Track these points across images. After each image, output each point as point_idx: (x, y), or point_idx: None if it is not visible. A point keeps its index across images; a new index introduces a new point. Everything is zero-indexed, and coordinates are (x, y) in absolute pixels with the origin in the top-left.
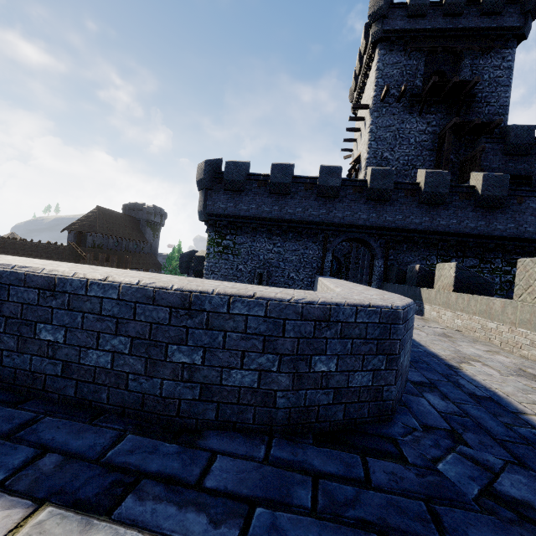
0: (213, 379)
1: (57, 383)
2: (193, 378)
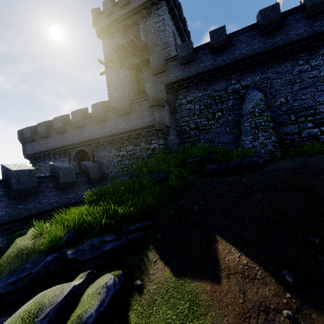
0: None
1: None
2: None
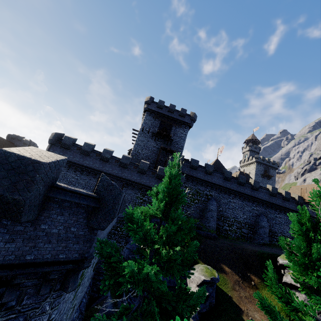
0: None
1: None
2: None
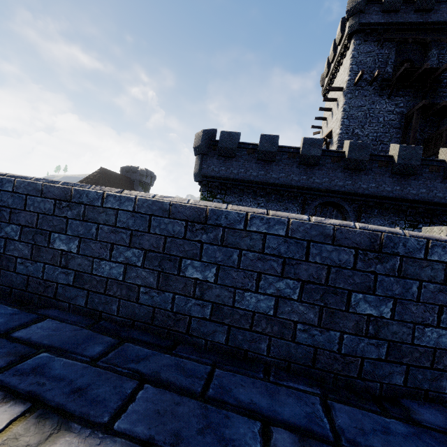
0: (402, 337)
1: (204, 327)
2: (380, 334)
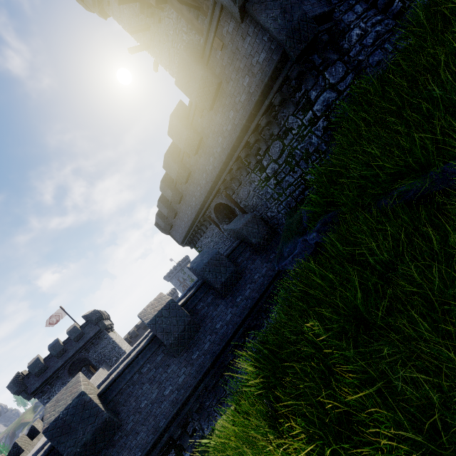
0: None
1: None
2: None
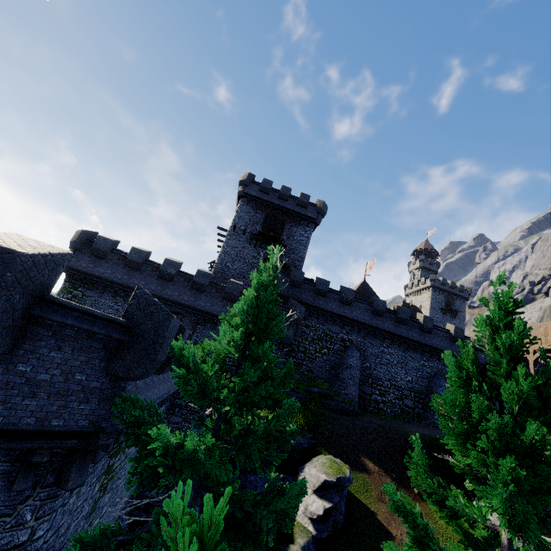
0: None
1: None
2: None
